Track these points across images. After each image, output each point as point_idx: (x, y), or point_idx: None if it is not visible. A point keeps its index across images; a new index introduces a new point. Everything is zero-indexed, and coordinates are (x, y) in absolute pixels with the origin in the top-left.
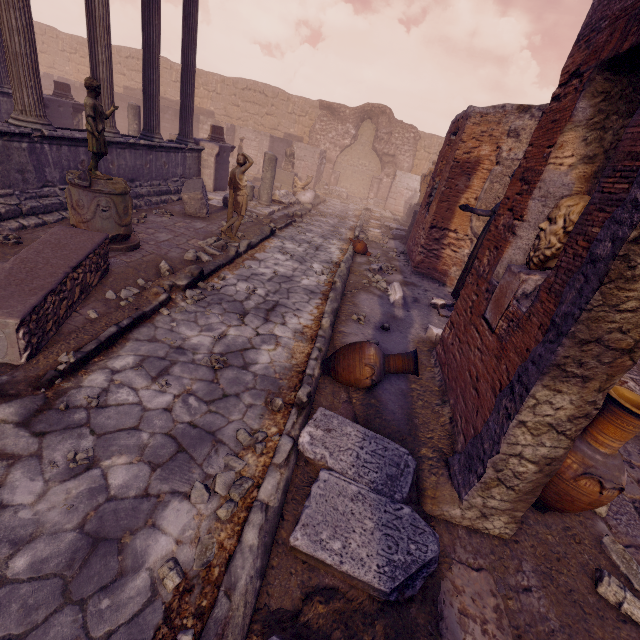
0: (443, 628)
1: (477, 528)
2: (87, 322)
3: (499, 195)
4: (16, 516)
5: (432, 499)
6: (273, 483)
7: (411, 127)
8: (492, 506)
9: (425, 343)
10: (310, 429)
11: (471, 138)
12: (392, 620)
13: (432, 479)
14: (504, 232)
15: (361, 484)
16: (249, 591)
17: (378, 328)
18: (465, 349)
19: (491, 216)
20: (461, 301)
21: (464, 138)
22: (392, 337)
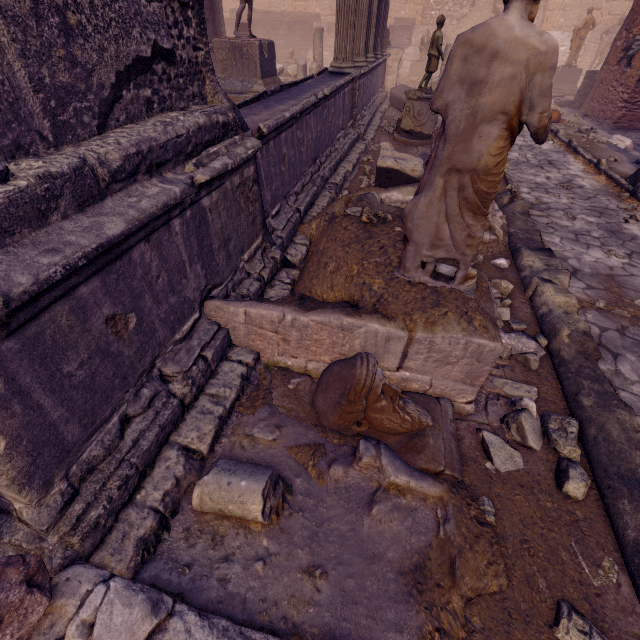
0: None
1: None
2: None
3: None
4: (574, 227)
5: None
6: None
7: None
8: None
9: None
10: None
11: None
12: None
13: None
14: None
15: None
16: None
17: (632, 163)
18: None
19: None
20: None
21: None
22: None
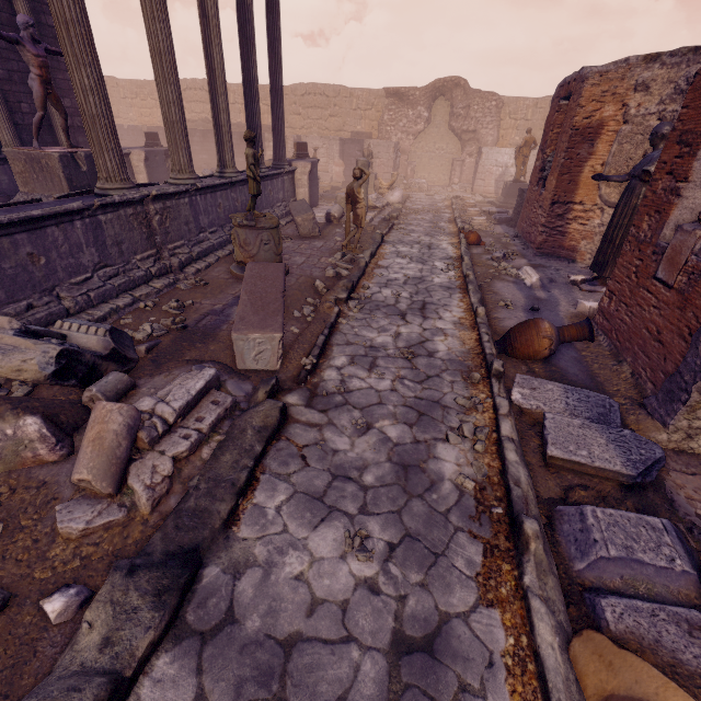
0: (676, 506)
1: (682, 449)
2: (295, 336)
3: (631, 156)
4: (347, 456)
5: (637, 431)
6: (508, 426)
7: (491, 94)
8: (697, 427)
9: (578, 317)
10: (517, 389)
11: (590, 101)
12: (637, 499)
13: (632, 418)
14: (666, 196)
15: (581, 419)
16: (530, 483)
17: (527, 310)
18: (636, 311)
19: (630, 181)
20: (619, 269)
21: (582, 103)
22: (544, 316)
